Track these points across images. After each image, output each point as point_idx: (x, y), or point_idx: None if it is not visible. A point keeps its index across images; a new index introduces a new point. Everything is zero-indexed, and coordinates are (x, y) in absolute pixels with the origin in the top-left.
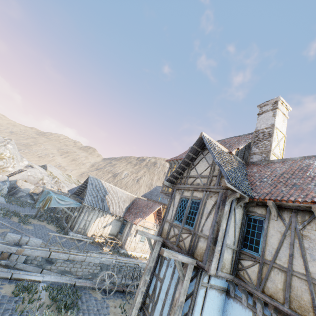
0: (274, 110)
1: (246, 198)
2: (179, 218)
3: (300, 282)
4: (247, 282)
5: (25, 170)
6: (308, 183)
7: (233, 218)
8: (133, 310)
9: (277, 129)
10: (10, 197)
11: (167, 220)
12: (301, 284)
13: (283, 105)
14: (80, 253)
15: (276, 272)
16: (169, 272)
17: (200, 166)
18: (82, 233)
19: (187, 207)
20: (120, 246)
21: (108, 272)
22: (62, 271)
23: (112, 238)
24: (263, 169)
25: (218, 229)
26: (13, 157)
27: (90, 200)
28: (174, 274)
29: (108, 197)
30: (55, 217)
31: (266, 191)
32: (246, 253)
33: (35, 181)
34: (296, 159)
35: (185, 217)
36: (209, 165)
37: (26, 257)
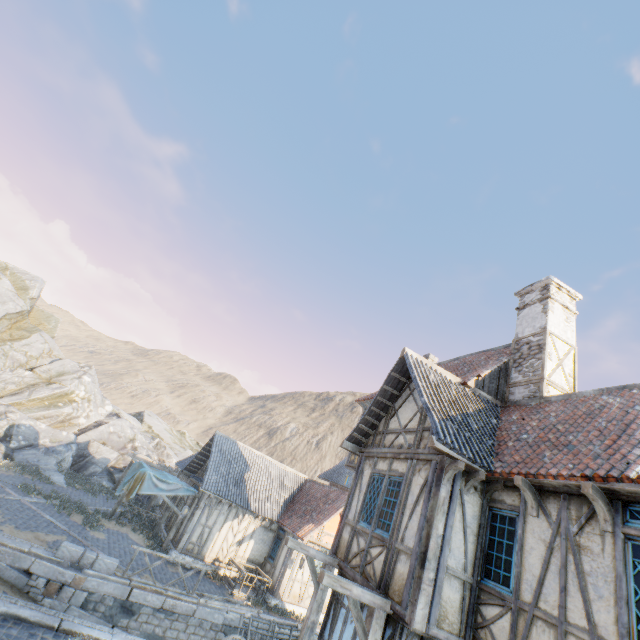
0: (543, 301)
1: (480, 472)
2: (368, 515)
3: None
4: None
5: (106, 422)
6: (592, 441)
7: (459, 514)
8: None
9: (553, 335)
10: (74, 475)
11: (347, 522)
12: None
13: (561, 291)
14: (186, 596)
15: (540, 629)
16: (347, 635)
17: (405, 411)
18: (195, 555)
19: (381, 491)
20: (270, 589)
21: (235, 636)
22: (149, 635)
23: (255, 571)
24: (529, 415)
25: (429, 534)
26: (90, 399)
27: (213, 482)
28: (356, 637)
29: (249, 476)
30: (147, 517)
31: (518, 458)
32: (488, 588)
33: (121, 444)
34: (588, 395)
35: (377, 512)
36: (418, 409)
37: (87, 595)
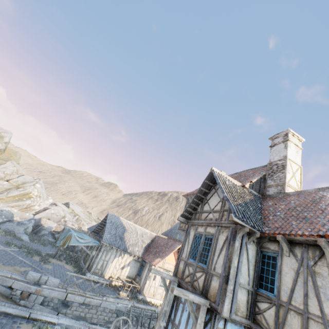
0: (285, 142)
1: (257, 233)
2: (193, 255)
3: (317, 326)
4: (264, 328)
5: (49, 208)
6: (319, 216)
7: (245, 255)
8: None
9: (290, 160)
10: (33, 236)
11: (182, 259)
12: (318, 328)
13: (294, 137)
14: (96, 296)
15: (292, 315)
16: (184, 317)
17: (213, 201)
18: (99, 275)
19: (201, 243)
20: (138, 290)
21: (123, 317)
22: (77, 316)
23: (130, 282)
24: (279, 202)
25: (230, 266)
26: (40, 196)
27: (108, 238)
28: (189, 319)
29: (126, 235)
30: (73, 256)
31: (277, 225)
32: (261, 293)
33: (58, 219)
34: (311, 191)
35: (199, 254)
36: (220, 199)
37: (43, 298)
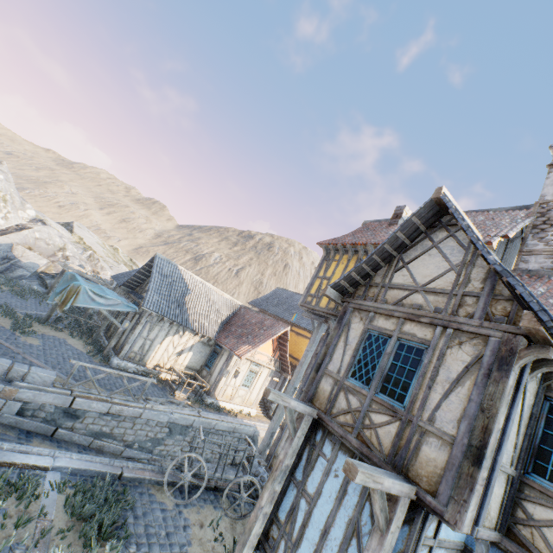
0: None
1: None
2: (362, 375)
3: None
4: None
5: (29, 227)
6: None
7: (519, 404)
8: (244, 550)
9: None
10: None
11: (328, 373)
12: None
13: None
14: (132, 402)
15: None
16: (330, 488)
17: (424, 266)
18: (137, 362)
19: (386, 354)
20: (206, 390)
21: (191, 455)
22: (97, 433)
23: (192, 375)
24: None
25: (489, 428)
26: (5, 199)
27: (155, 302)
28: (345, 496)
29: (190, 299)
30: (85, 323)
31: None
32: (542, 488)
33: (50, 251)
34: None
35: (380, 375)
36: (453, 267)
37: (22, 404)
